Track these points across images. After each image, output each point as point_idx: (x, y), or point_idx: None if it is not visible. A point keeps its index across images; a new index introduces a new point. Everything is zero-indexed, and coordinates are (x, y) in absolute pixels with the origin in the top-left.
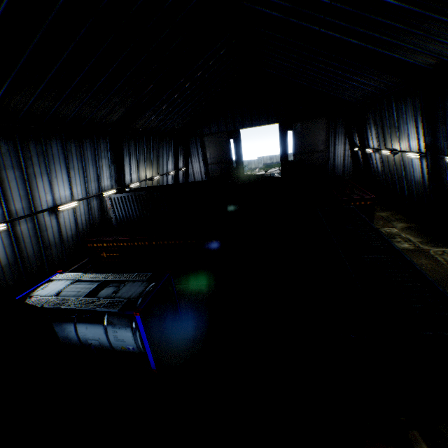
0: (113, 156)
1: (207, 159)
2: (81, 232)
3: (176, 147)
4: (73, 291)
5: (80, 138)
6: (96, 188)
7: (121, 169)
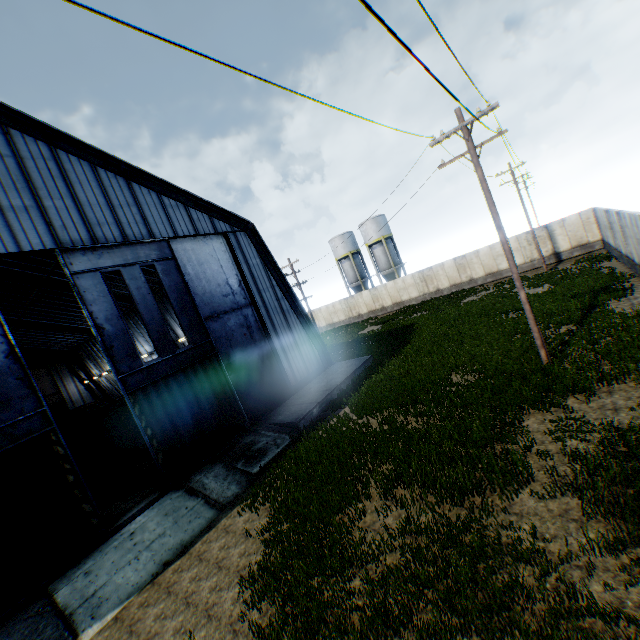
0: None
1: None
2: None
3: None
4: None
5: None
6: None
7: None
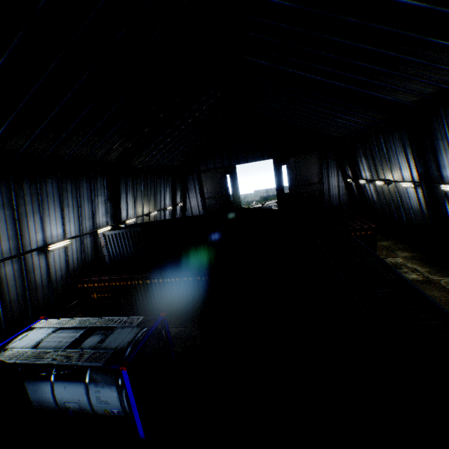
0: (110, 193)
1: (204, 193)
2: (72, 271)
3: (174, 183)
4: (54, 341)
5: (77, 177)
6: (90, 225)
7: (117, 205)
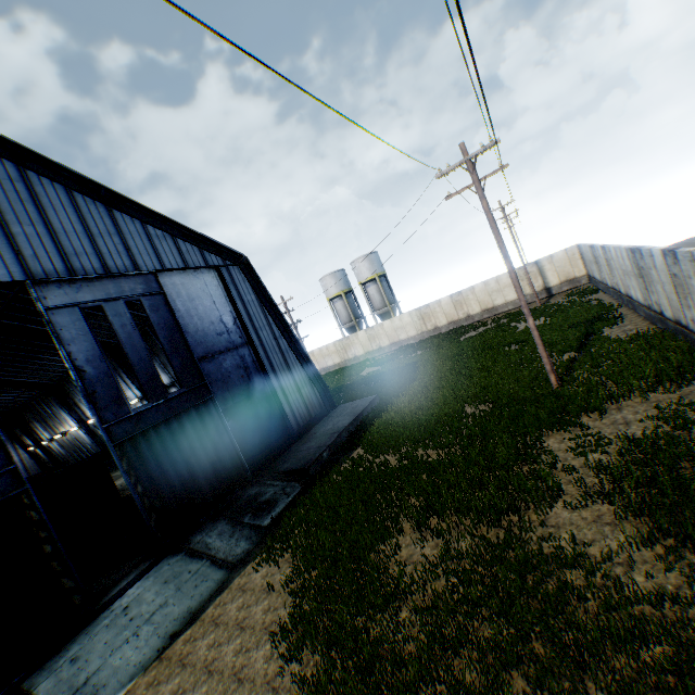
0: None
1: None
2: None
3: None
4: None
5: None
6: None
7: None
